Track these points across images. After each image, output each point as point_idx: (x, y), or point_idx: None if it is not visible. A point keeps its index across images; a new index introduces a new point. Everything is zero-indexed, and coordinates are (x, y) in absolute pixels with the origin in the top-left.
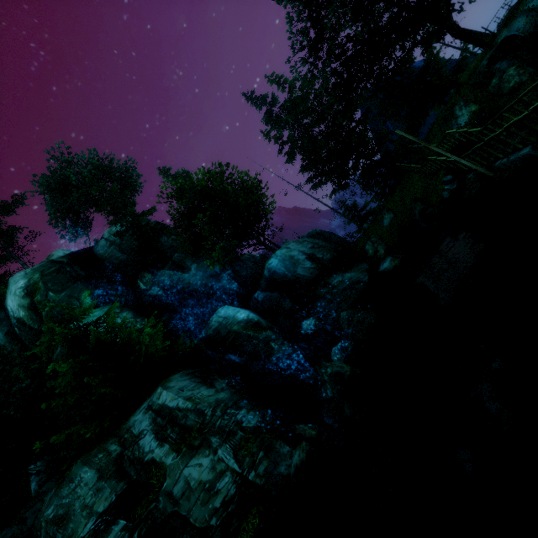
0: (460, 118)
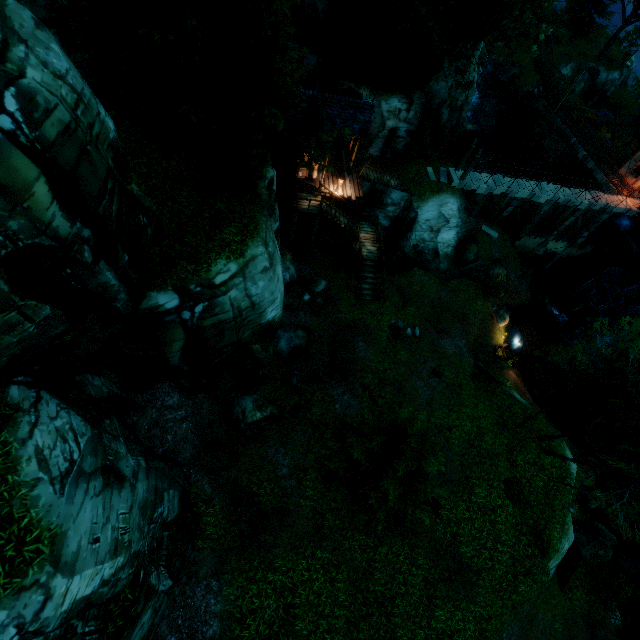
0: (566, 69)
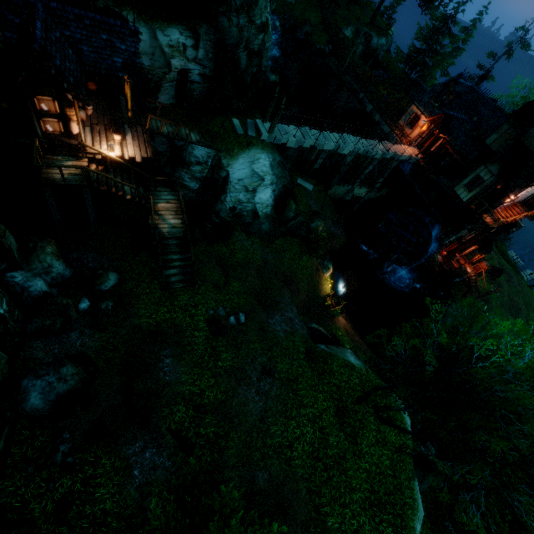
0: (347, 31)
